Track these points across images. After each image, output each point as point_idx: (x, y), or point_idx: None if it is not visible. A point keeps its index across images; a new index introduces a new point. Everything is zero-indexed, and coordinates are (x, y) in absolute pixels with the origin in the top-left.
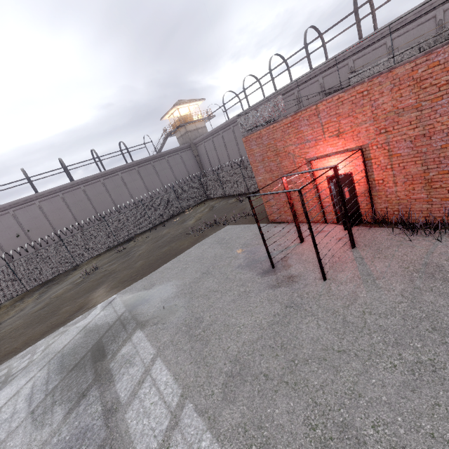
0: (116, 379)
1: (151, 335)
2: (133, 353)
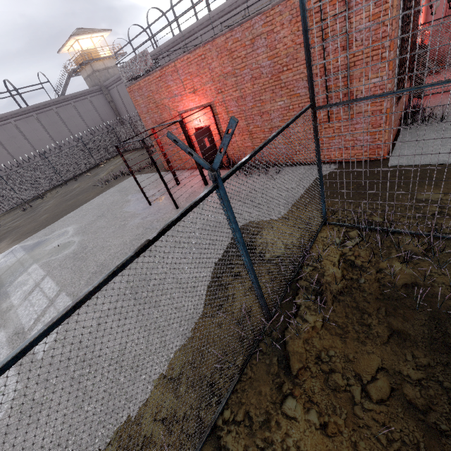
0: (12, 296)
1: (45, 265)
2: (28, 279)
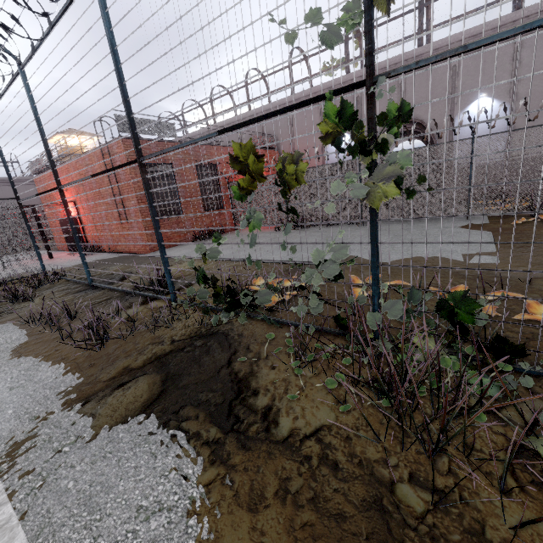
0: None
1: None
2: None
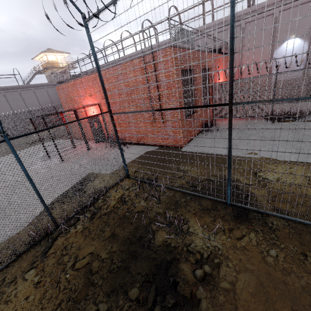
0: None
1: None
2: None
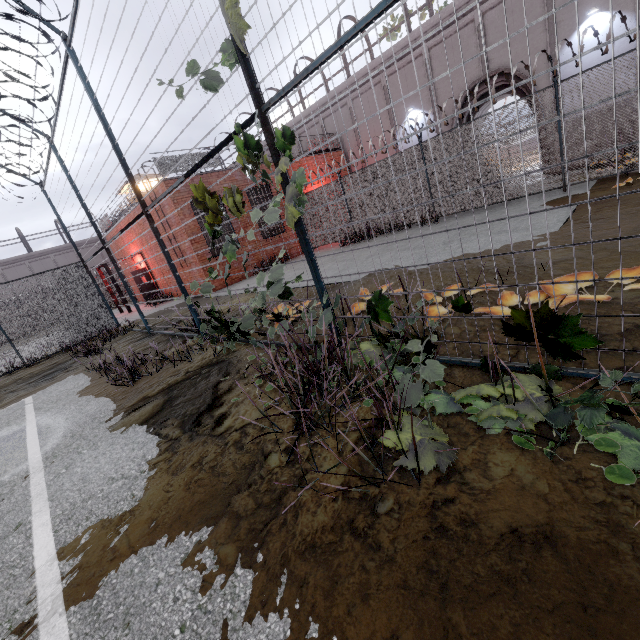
0: None
1: None
2: None
